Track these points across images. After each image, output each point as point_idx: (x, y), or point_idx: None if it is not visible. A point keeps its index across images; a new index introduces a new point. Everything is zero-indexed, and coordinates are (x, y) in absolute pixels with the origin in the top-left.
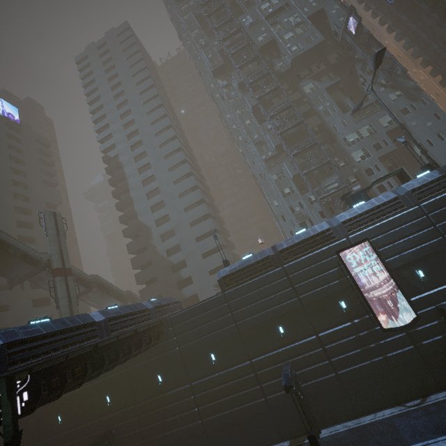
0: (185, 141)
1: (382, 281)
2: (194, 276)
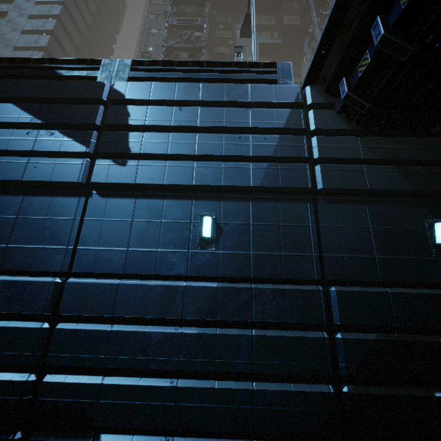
0: (97, 38)
1: None
2: None
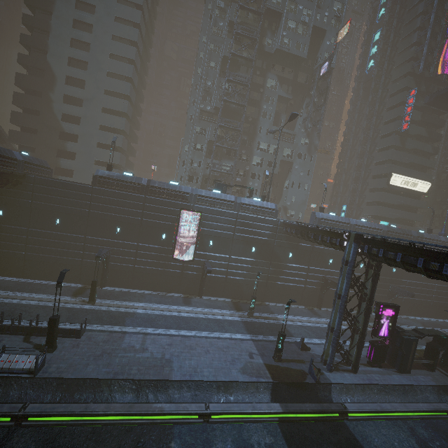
0: (151, 16)
1: (192, 237)
2: (79, 155)
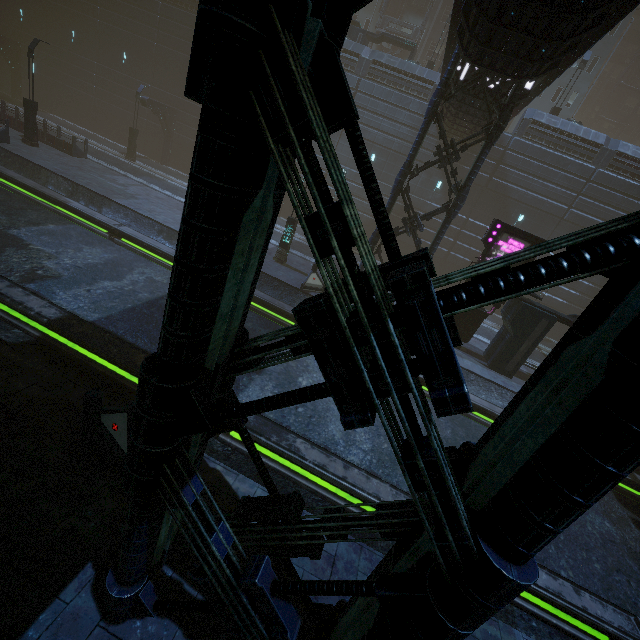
0: None
1: None
2: None
